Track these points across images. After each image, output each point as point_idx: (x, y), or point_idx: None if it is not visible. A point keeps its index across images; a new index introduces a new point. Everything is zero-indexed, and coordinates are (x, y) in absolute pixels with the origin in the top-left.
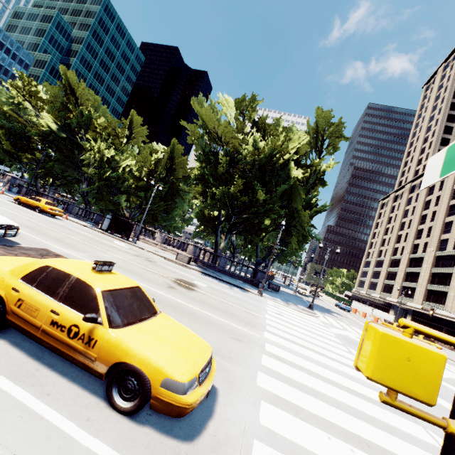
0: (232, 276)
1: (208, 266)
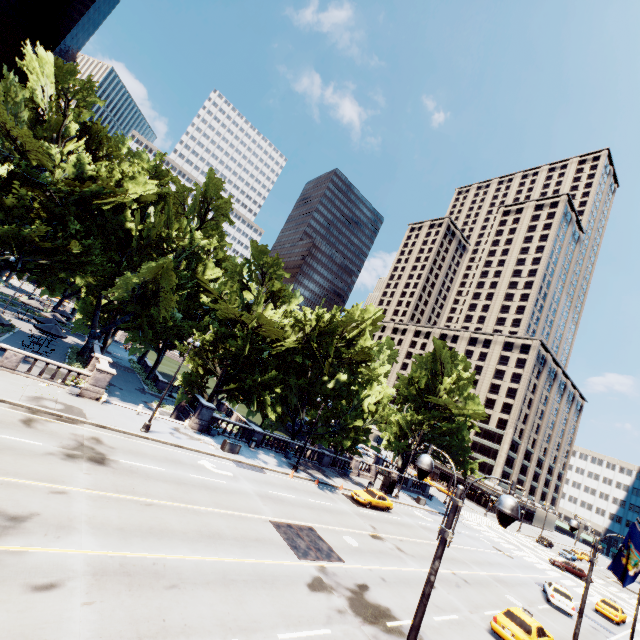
0: (413, 492)
1: (402, 488)
